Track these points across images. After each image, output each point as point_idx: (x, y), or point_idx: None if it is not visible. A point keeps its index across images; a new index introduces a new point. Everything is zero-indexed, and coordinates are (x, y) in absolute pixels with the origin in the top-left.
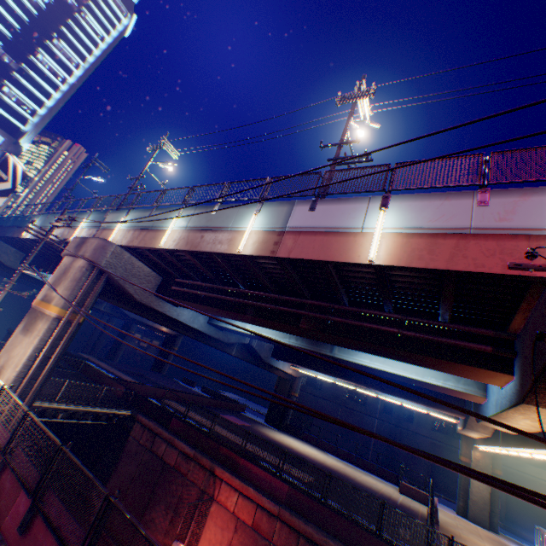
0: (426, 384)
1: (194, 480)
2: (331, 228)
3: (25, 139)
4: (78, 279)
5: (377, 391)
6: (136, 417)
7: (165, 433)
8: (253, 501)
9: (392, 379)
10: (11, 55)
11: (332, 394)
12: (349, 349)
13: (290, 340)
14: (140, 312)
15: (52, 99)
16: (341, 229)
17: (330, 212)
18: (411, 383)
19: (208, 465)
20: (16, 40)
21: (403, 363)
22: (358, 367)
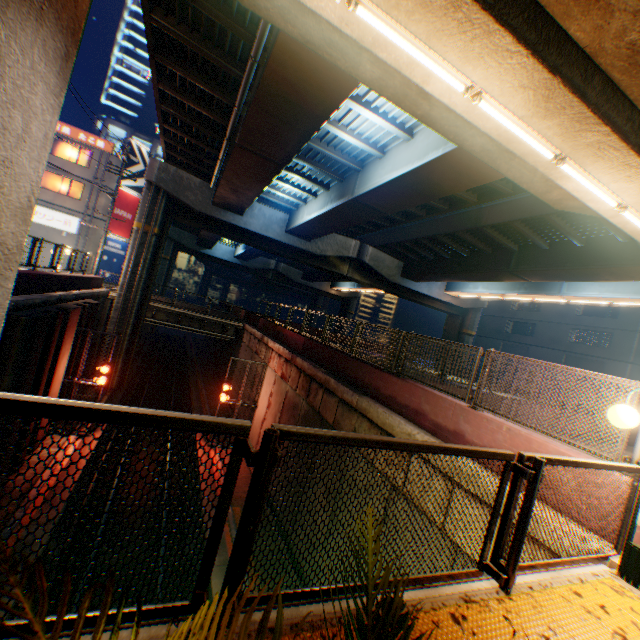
0: (443, 173)
1: (261, 357)
2: None
3: None
4: (144, 198)
5: (538, 281)
6: (244, 327)
7: (252, 331)
8: (283, 358)
9: (547, 249)
10: None
11: (549, 339)
12: (365, 180)
13: (327, 207)
14: (215, 229)
15: None
16: None
17: None
18: (451, 193)
19: (266, 342)
20: None
21: (409, 156)
22: (393, 205)
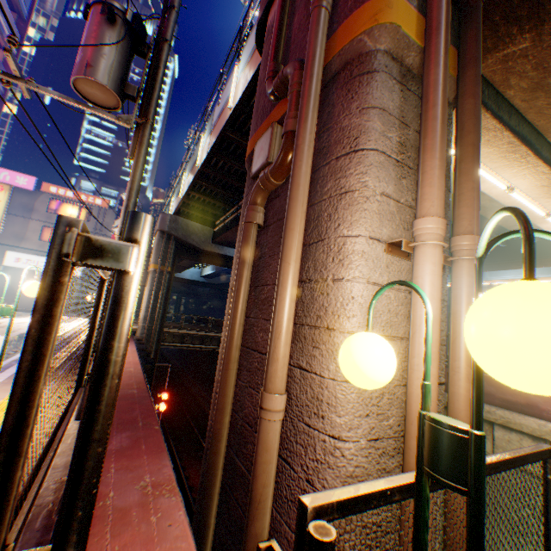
0: None
1: None
2: (224, 107)
3: (148, 192)
4: (158, 244)
5: None
6: None
7: None
8: None
9: None
10: (121, 141)
11: None
12: None
13: None
14: (212, 261)
15: (152, 155)
16: (226, 102)
17: (224, 96)
18: None
19: None
20: (120, 129)
21: None
22: None
